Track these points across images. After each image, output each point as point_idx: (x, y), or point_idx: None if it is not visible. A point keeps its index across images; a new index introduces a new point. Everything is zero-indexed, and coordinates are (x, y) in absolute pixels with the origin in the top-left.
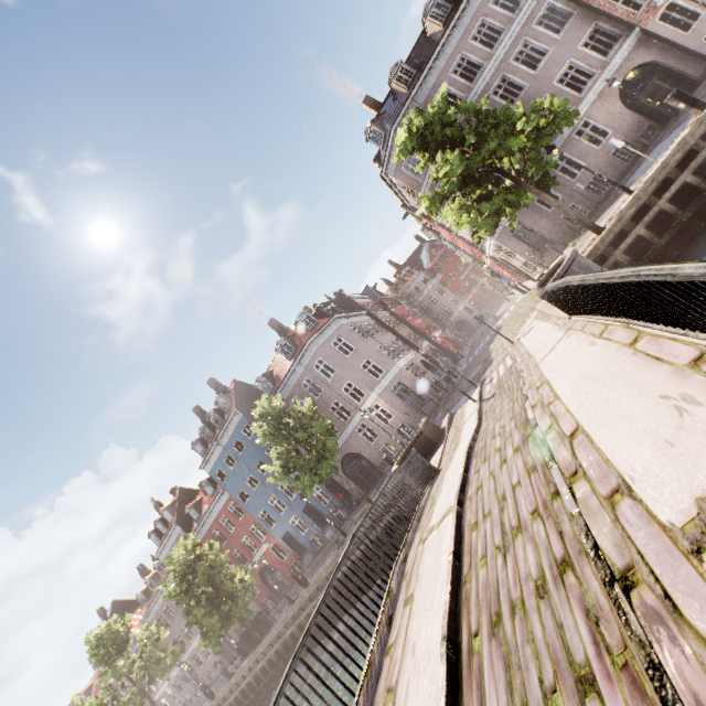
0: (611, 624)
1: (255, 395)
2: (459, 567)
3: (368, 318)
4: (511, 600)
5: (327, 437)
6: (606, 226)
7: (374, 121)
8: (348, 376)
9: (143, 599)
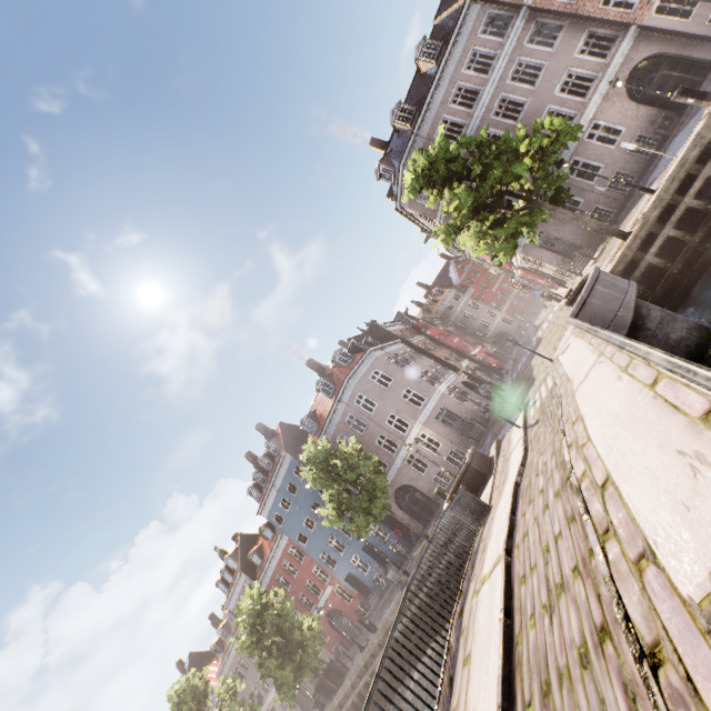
0: (646, 703)
1: (302, 435)
2: (511, 625)
3: (403, 345)
4: (558, 668)
5: (375, 475)
6: (632, 230)
7: (382, 161)
8: (389, 408)
9: (218, 650)
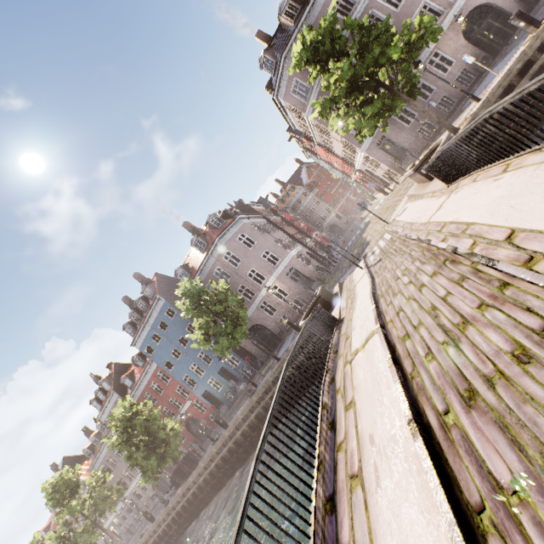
0: None
1: (174, 285)
2: (400, 369)
3: (264, 220)
4: (483, 375)
5: (239, 308)
6: (460, 128)
7: (266, 51)
8: (251, 264)
9: (89, 453)
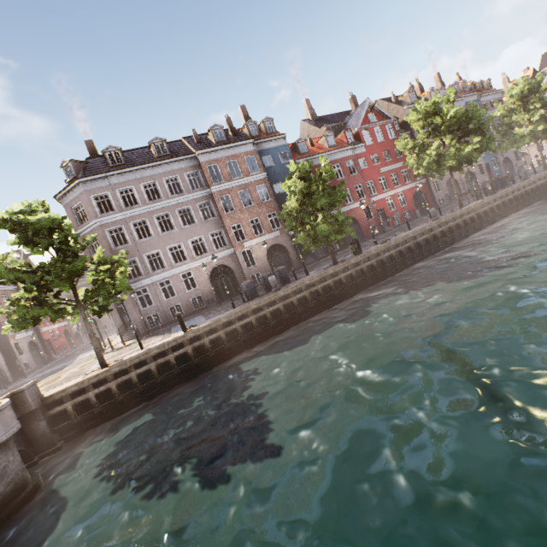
0: None
1: None
2: None
3: None
4: None
5: None
6: (113, 363)
7: (75, 161)
8: None
9: None
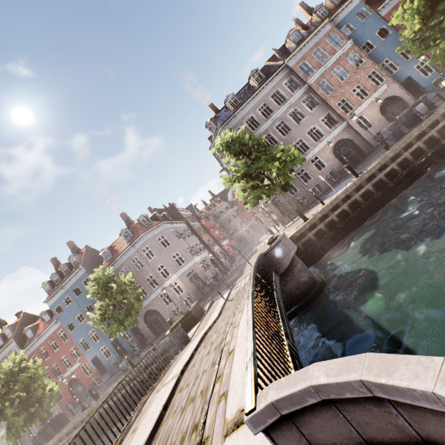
0: None
1: (99, 258)
2: (164, 414)
3: (186, 225)
4: (171, 442)
5: (135, 301)
6: (309, 218)
7: (212, 119)
8: (162, 261)
9: None
